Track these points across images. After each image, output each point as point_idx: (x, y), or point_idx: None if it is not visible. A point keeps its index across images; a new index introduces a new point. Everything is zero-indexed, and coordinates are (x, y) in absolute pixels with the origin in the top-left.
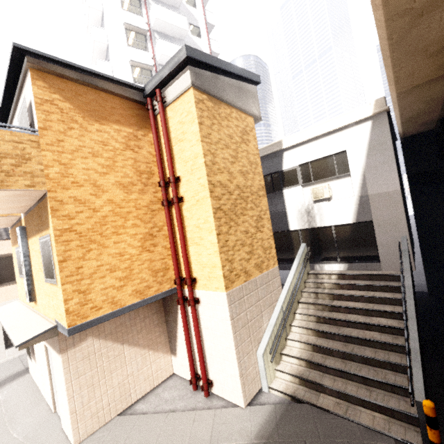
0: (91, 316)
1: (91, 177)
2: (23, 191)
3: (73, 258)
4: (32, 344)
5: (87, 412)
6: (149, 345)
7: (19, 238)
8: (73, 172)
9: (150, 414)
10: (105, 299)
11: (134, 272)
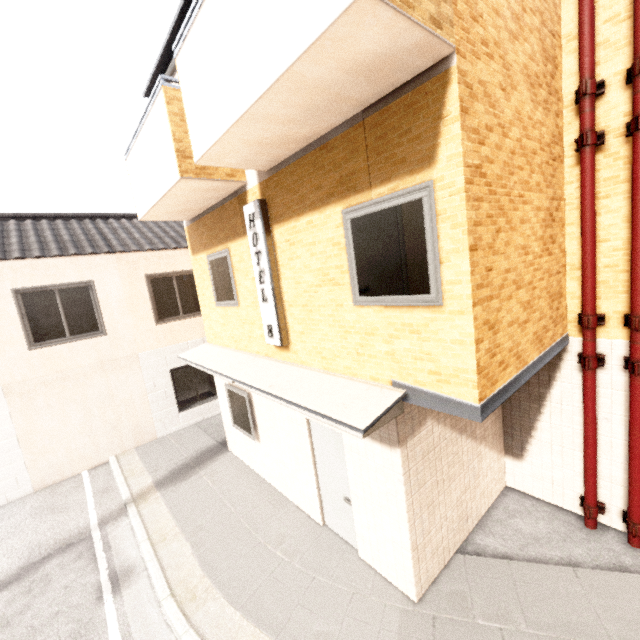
0: (498, 380)
1: (500, 39)
2: (426, 32)
3: (482, 244)
4: (376, 427)
5: (427, 547)
6: (484, 437)
7: (259, 223)
8: (481, 10)
9: (531, 563)
10: (510, 346)
11: (535, 294)
